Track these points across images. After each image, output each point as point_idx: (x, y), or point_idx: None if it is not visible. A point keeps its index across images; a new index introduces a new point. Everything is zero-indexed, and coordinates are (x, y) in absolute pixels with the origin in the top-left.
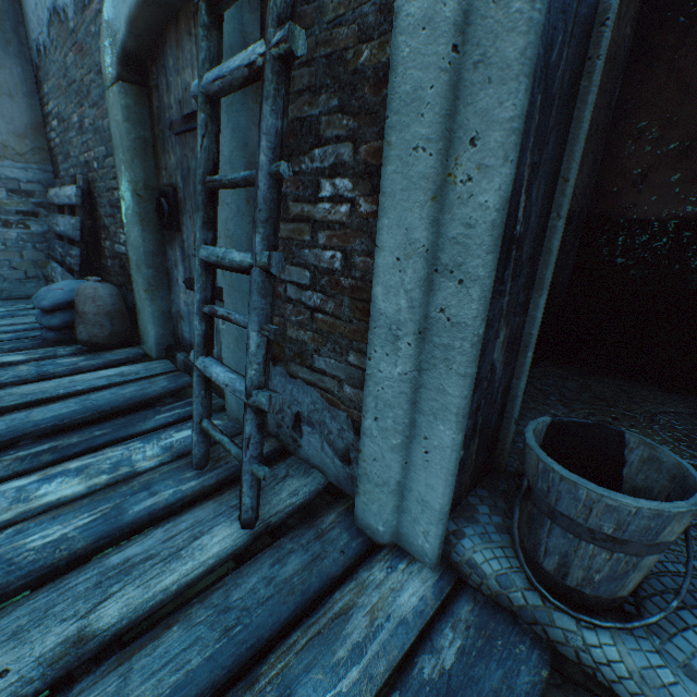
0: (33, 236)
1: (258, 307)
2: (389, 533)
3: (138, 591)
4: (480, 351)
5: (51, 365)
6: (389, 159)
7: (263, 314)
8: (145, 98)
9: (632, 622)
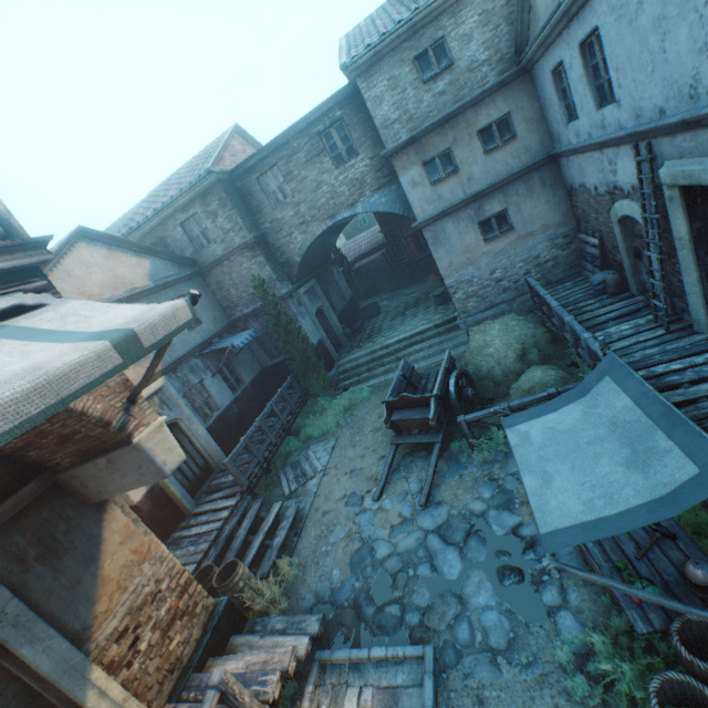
0: (571, 251)
1: (661, 292)
2: (699, 330)
3: (644, 338)
4: None
5: (603, 303)
6: (680, 270)
7: (662, 293)
8: (625, 224)
9: None
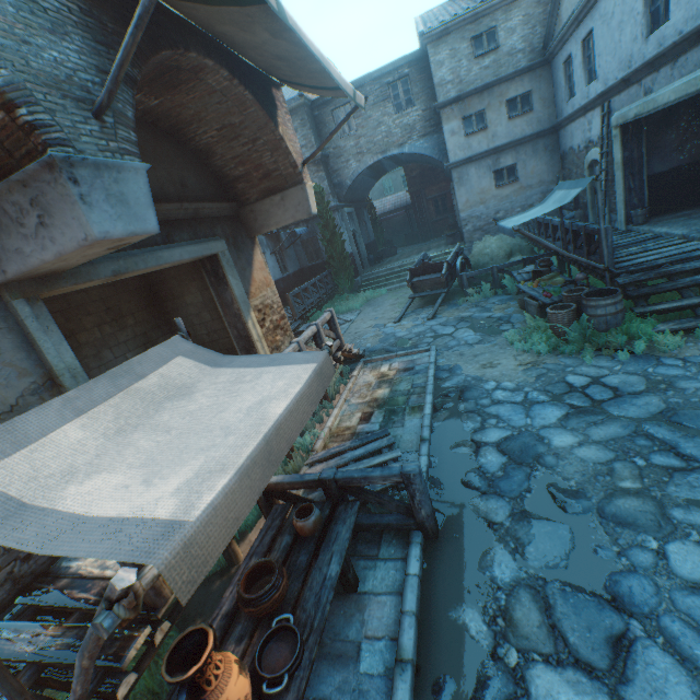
0: None
1: (603, 204)
2: (620, 228)
3: None
4: (628, 202)
5: None
6: (615, 186)
7: (603, 205)
8: (592, 170)
9: (638, 225)
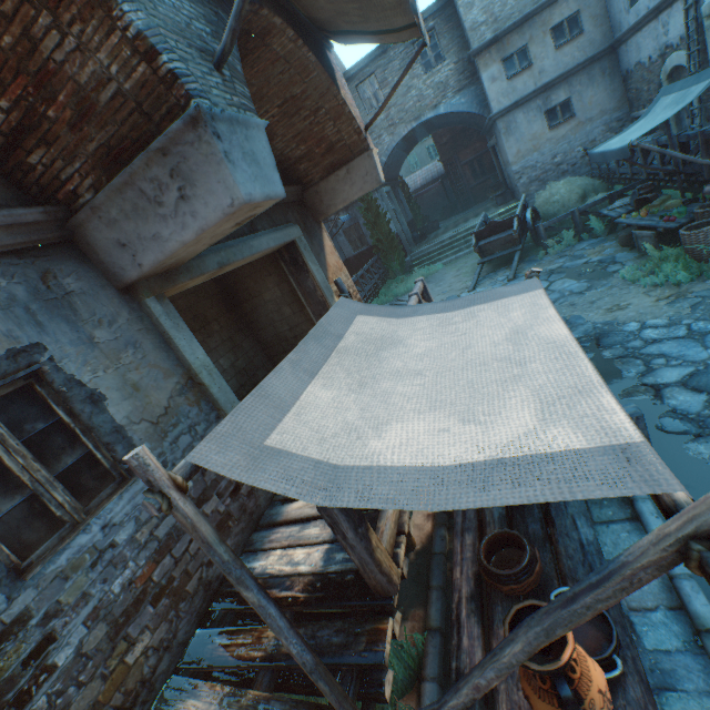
0: None
1: (698, 113)
2: None
3: None
4: None
5: None
6: None
7: (698, 114)
8: (672, 80)
9: None
